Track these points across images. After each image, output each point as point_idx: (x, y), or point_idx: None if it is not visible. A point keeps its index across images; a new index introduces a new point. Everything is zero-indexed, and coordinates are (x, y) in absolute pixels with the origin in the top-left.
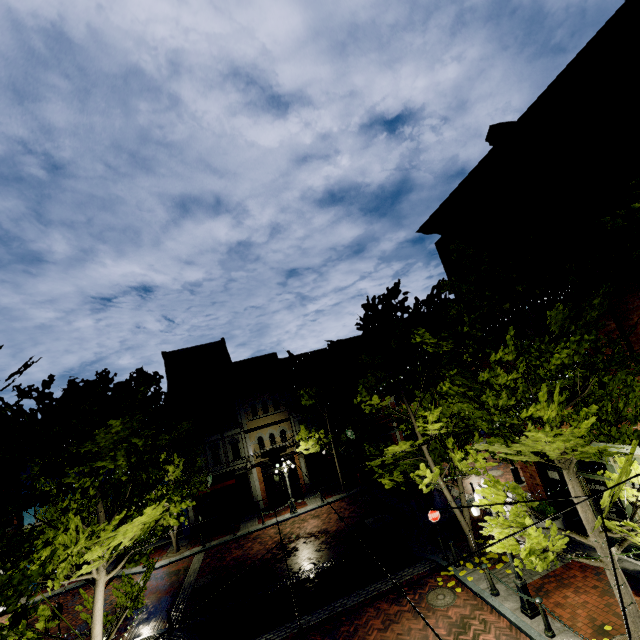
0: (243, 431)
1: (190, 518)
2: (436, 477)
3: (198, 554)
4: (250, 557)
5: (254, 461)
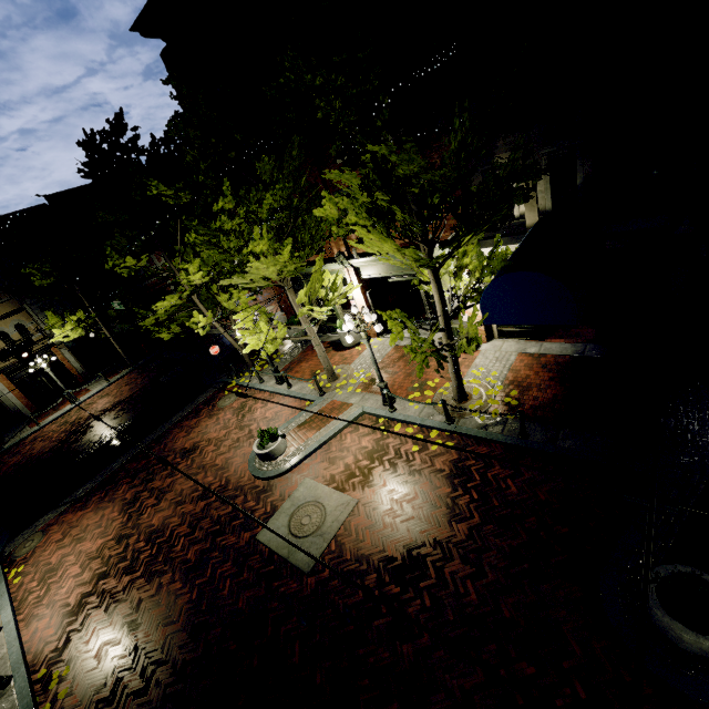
0: None
1: None
2: (210, 320)
3: None
4: (35, 455)
5: None
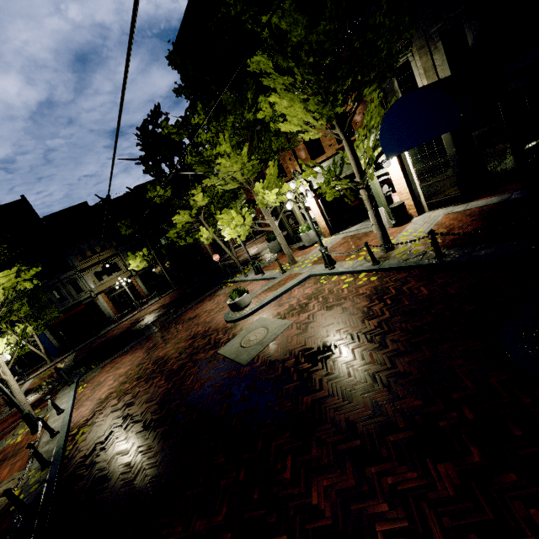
0: (78, 271)
1: (54, 344)
2: (212, 234)
3: (70, 355)
4: (112, 336)
5: (97, 291)
